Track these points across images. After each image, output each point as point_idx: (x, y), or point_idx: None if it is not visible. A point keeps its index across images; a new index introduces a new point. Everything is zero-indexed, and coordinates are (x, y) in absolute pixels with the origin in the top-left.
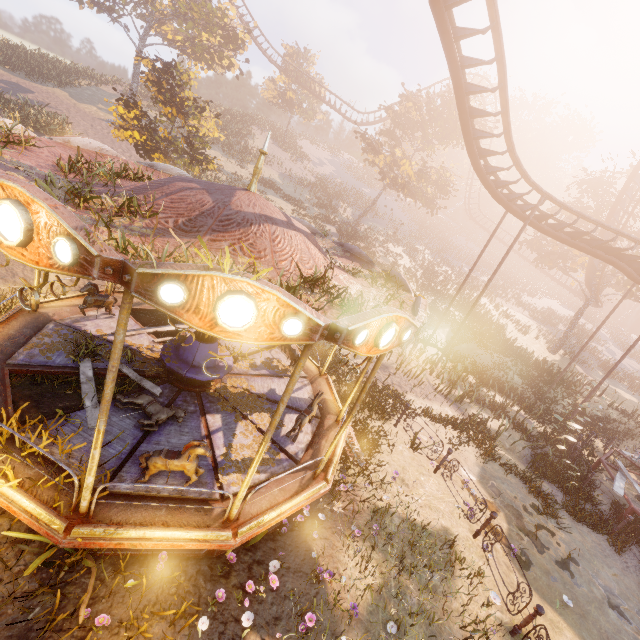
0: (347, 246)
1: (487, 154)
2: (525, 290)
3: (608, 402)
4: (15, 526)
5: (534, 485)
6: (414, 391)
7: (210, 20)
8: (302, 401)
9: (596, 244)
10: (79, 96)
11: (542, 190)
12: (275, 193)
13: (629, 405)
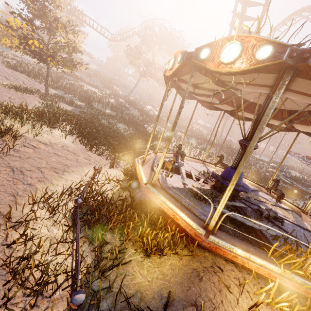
0: None
1: None
2: (193, 118)
3: None
4: (310, 309)
5: None
6: None
7: None
8: (249, 186)
9: None
10: None
11: None
12: (82, 82)
13: None
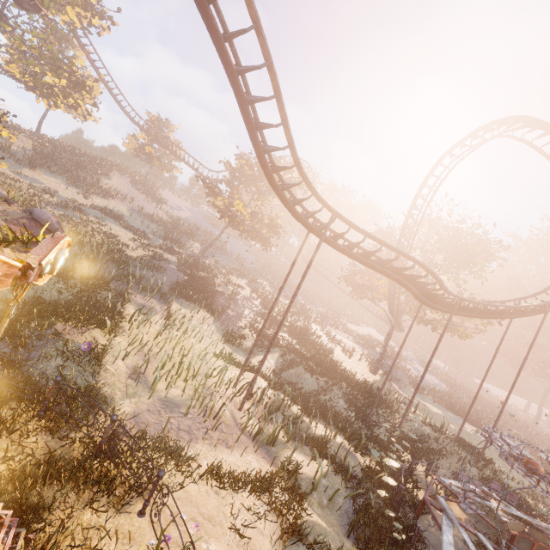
0: (36, 212)
1: (278, 169)
2: (350, 320)
3: (421, 418)
4: None
5: None
6: (209, 437)
7: (57, 64)
8: None
9: (384, 263)
10: None
11: (332, 208)
12: (117, 222)
13: (437, 418)
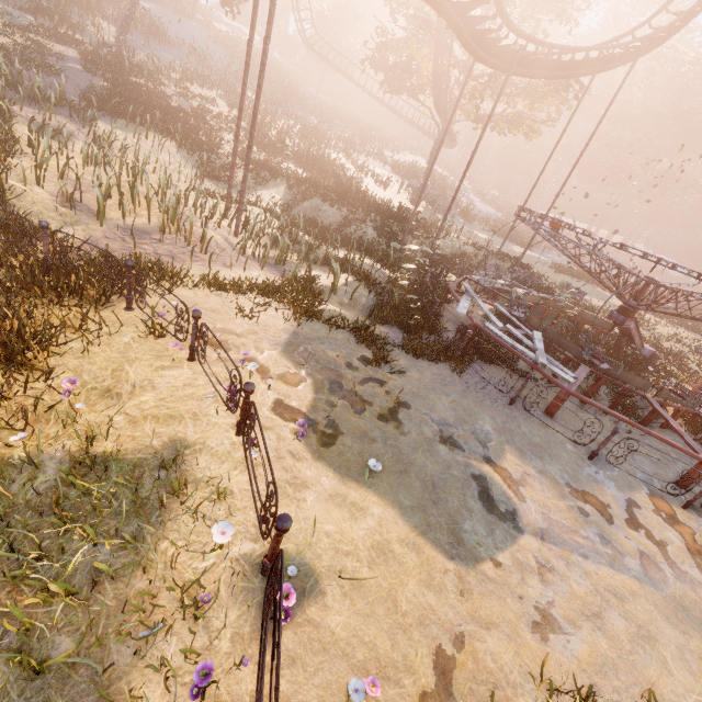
0: None
1: None
2: (388, 146)
3: (466, 242)
4: None
5: (363, 332)
6: (200, 259)
7: None
8: None
9: None
10: None
11: None
12: None
13: (484, 242)
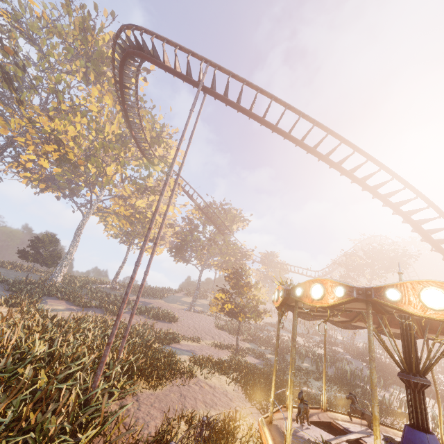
0: None
1: None
2: None
3: None
4: None
5: None
6: None
7: (233, 251)
8: None
9: None
10: (168, 300)
11: None
12: (284, 331)
13: None
